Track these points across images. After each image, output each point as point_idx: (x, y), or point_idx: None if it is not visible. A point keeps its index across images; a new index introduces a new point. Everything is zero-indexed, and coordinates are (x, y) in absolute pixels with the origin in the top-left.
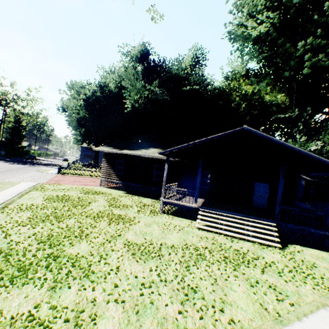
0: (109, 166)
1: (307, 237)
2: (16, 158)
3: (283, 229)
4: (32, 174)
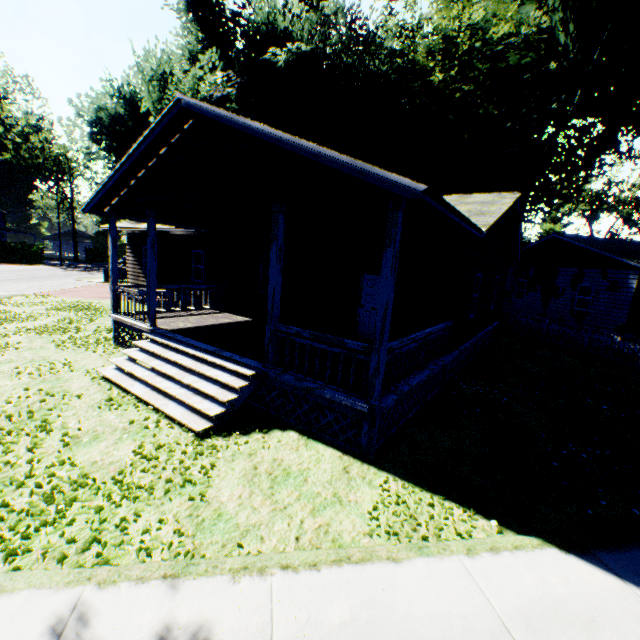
0: (136, 261)
1: (328, 413)
2: (101, 264)
3: (281, 387)
4: (50, 283)
